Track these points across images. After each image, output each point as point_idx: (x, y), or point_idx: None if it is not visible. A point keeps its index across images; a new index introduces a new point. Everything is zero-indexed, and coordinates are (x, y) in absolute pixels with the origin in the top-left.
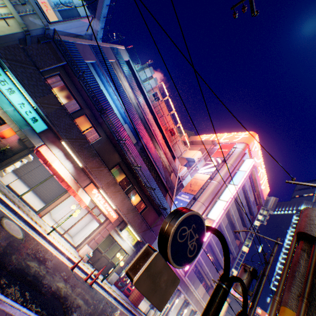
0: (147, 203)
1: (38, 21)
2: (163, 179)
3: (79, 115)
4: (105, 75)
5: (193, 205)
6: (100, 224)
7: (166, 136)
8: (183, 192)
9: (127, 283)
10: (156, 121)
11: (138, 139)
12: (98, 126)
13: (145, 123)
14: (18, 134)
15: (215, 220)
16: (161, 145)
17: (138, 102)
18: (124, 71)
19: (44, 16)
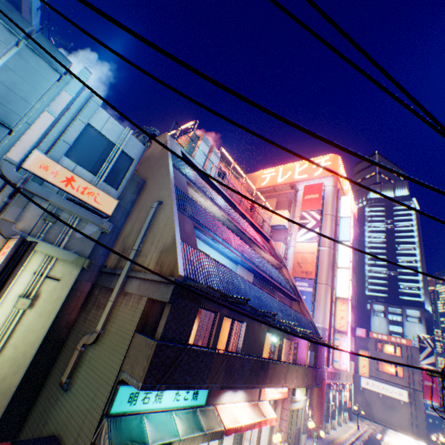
0: (296, 339)
1: (89, 228)
2: (292, 295)
3: (219, 326)
4: (208, 233)
5: (317, 291)
6: (274, 406)
7: (253, 222)
8: (296, 278)
9: (306, 426)
10: (235, 209)
11: (261, 275)
12: (238, 314)
13: (239, 232)
14: (203, 441)
15: (348, 298)
16: (264, 247)
17: (228, 216)
18: (198, 185)
19: (94, 212)
